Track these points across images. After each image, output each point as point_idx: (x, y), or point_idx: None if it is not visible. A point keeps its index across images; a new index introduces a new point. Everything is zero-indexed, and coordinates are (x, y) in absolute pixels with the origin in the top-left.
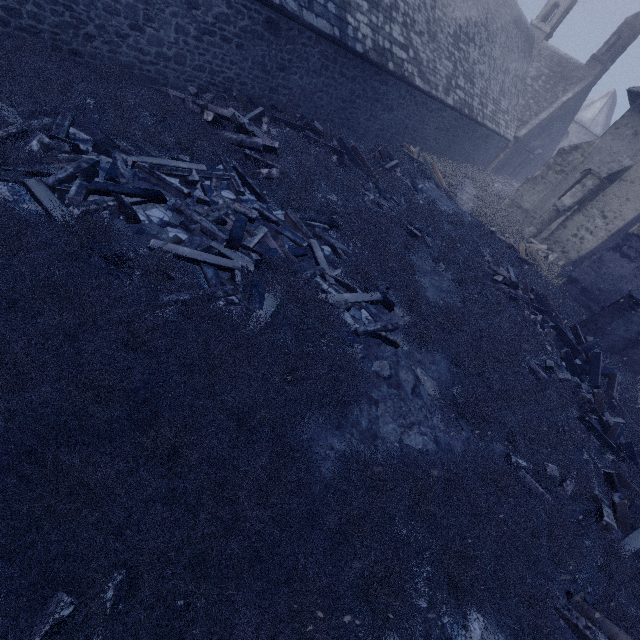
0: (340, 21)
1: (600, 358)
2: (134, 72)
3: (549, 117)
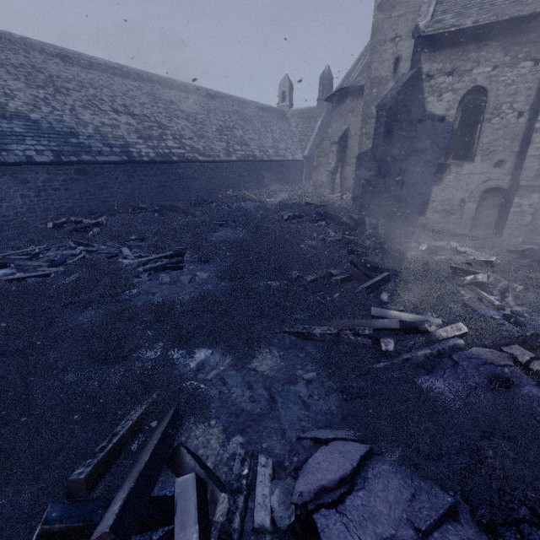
0: (125, 153)
1: (365, 220)
2: (5, 228)
3: (317, 137)
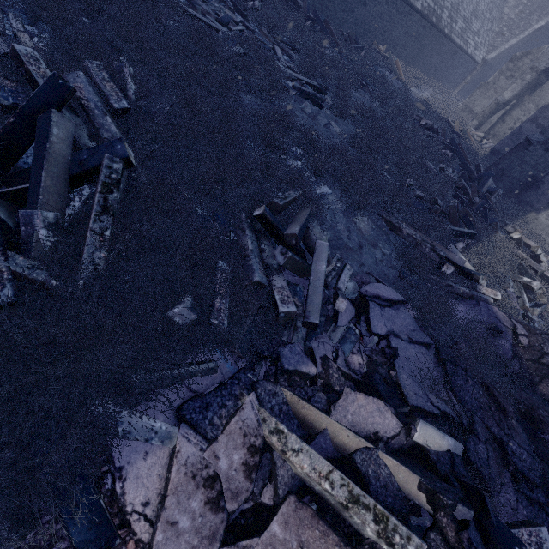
0: None
1: (489, 179)
2: None
3: (519, 44)
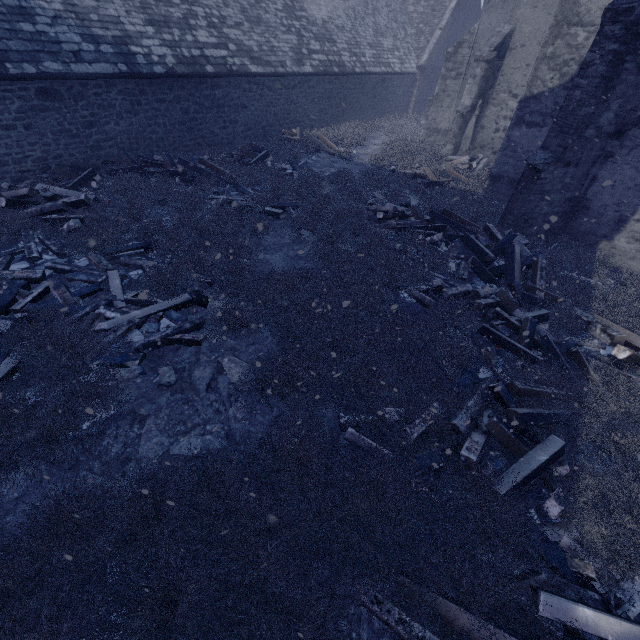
0: (123, 56)
1: (514, 250)
2: None
3: (446, 30)
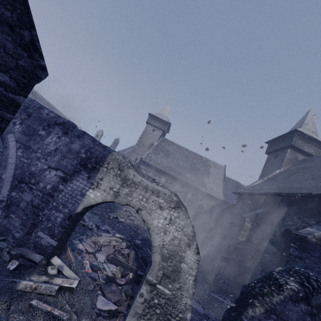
0: None
1: None
2: None
3: None
